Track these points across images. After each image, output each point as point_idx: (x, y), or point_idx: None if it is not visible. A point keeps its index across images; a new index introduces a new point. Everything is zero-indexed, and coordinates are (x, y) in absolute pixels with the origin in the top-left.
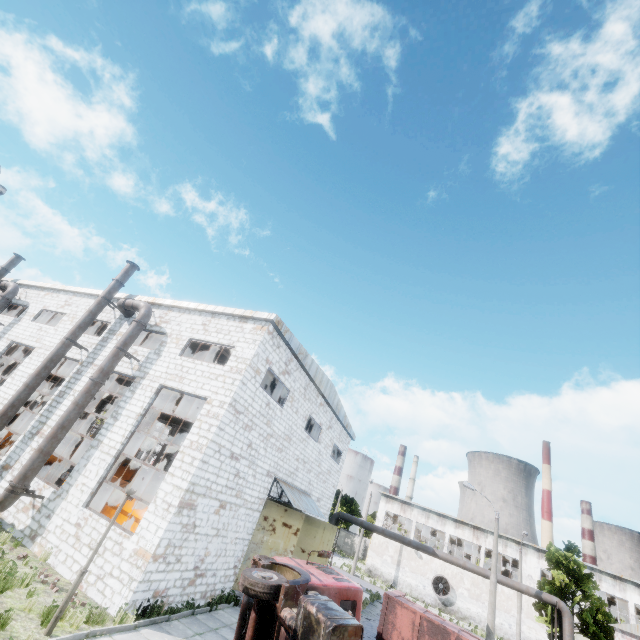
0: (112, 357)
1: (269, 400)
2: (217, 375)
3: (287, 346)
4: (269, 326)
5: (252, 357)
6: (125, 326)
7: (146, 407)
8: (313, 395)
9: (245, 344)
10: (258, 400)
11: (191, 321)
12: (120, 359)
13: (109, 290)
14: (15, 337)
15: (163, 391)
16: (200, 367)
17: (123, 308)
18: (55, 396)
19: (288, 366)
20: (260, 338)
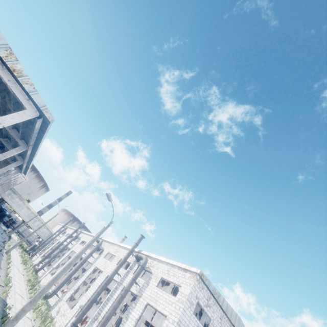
0: (130, 283)
1: (198, 323)
2: (172, 302)
3: (207, 288)
4: (197, 276)
5: (188, 294)
6: (136, 266)
7: (140, 315)
8: (227, 324)
9: (185, 285)
10: (192, 322)
11: (162, 267)
12: (133, 284)
13: (133, 247)
14: (97, 265)
15: (147, 306)
16: (164, 295)
17: (137, 257)
18: (106, 299)
19: (208, 301)
20: (192, 283)
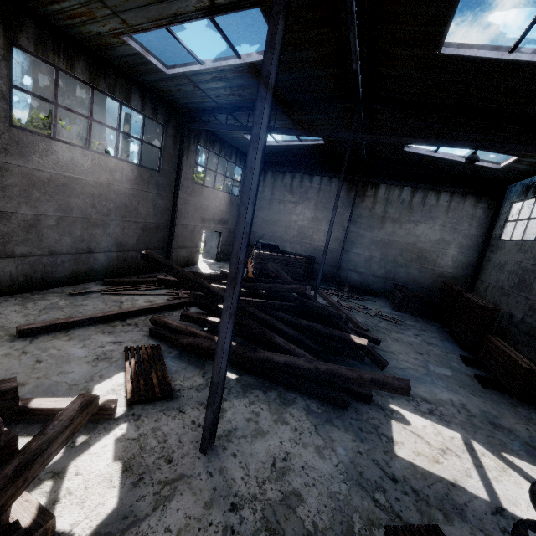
0: None
1: None
2: None
3: None
4: None
5: None
6: None
7: None
8: None
9: None
10: None
11: None
12: None
13: None
14: None
15: None
16: None
17: None
18: None
19: None
20: None
